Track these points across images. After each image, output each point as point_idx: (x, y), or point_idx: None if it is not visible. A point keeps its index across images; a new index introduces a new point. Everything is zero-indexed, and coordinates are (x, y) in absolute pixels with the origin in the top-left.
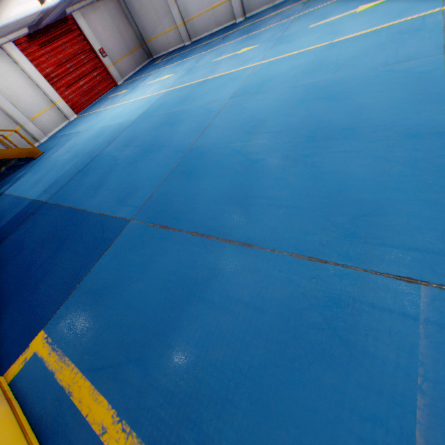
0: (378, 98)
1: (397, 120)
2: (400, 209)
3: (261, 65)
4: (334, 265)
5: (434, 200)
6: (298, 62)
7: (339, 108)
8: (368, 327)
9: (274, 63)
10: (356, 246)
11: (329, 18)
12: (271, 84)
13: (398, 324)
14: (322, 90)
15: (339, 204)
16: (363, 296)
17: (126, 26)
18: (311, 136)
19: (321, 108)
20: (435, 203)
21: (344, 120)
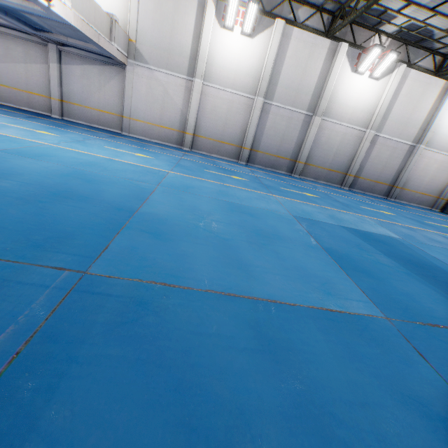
0: (115, 190)
1: (117, 201)
2: (85, 237)
3: (51, 146)
4: (6, 261)
5: (107, 236)
6: (82, 157)
7: (89, 187)
8: (4, 294)
9: (63, 150)
10: (37, 252)
11: (120, 149)
12: (49, 158)
13: (33, 290)
14: (86, 175)
15: (44, 230)
16: (17, 278)
17: None
18: (56, 193)
19: (76, 183)
20: (106, 237)
21: (87, 192)
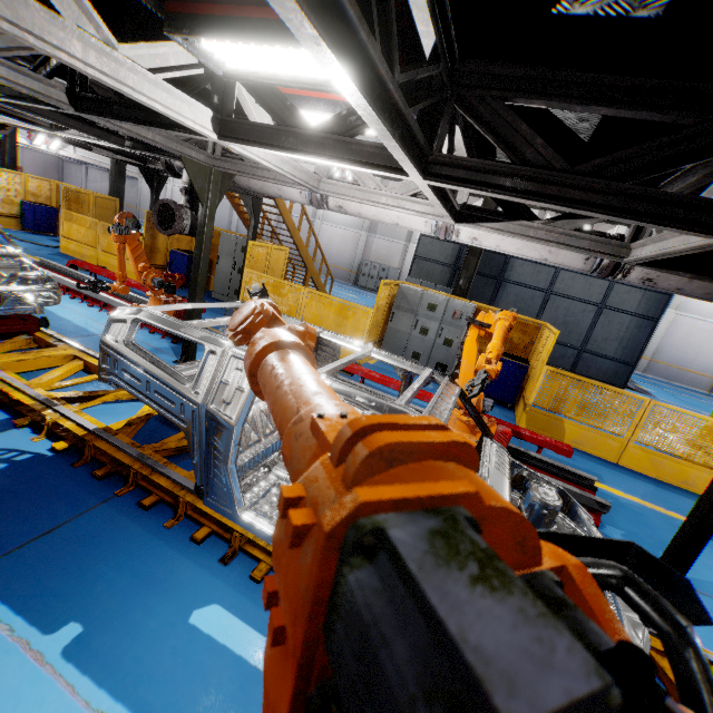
0: None
1: None
2: None
3: None
4: None
5: None
6: None
7: None
8: None
9: None
10: None
11: None
12: None
13: None
14: None
15: None
16: None
17: (55, 172)
18: None
19: None
20: None
21: None
